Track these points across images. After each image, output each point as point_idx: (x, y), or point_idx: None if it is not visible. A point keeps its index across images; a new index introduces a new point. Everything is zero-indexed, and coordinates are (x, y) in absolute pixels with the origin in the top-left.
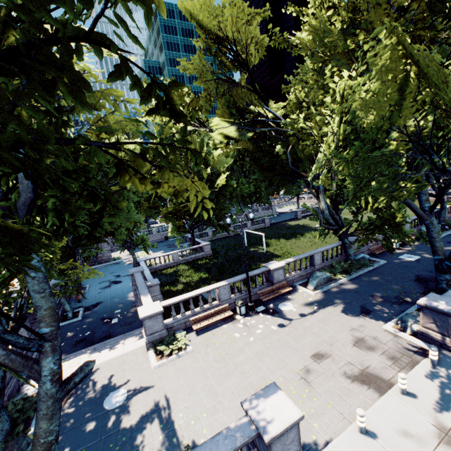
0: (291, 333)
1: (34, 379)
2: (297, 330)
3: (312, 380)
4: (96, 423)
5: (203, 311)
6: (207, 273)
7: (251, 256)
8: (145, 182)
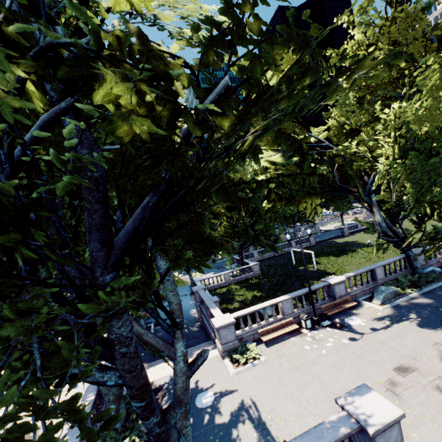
0: (365, 347)
1: (171, 358)
2: (371, 343)
3: (400, 392)
4: (193, 418)
5: (268, 324)
6: (260, 292)
7: (302, 274)
8: (281, 201)
